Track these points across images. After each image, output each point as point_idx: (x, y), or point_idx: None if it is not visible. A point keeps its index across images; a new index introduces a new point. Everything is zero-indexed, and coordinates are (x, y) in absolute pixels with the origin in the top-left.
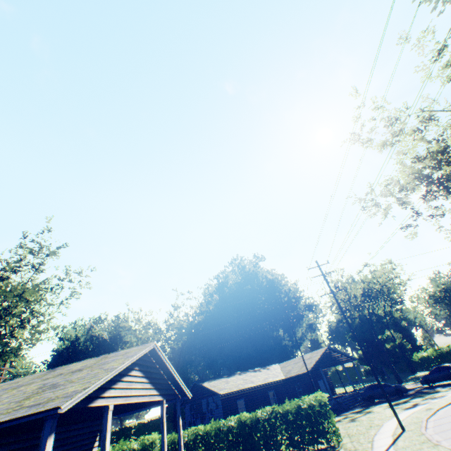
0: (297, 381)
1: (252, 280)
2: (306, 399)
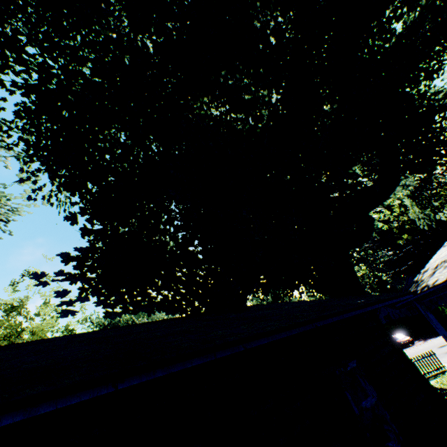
0: None
1: None
2: None
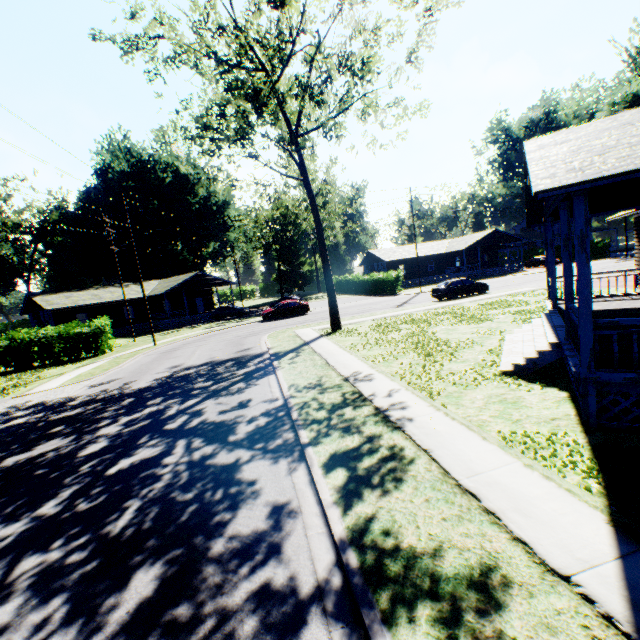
0: (168, 299)
1: (148, 172)
2: (92, 323)
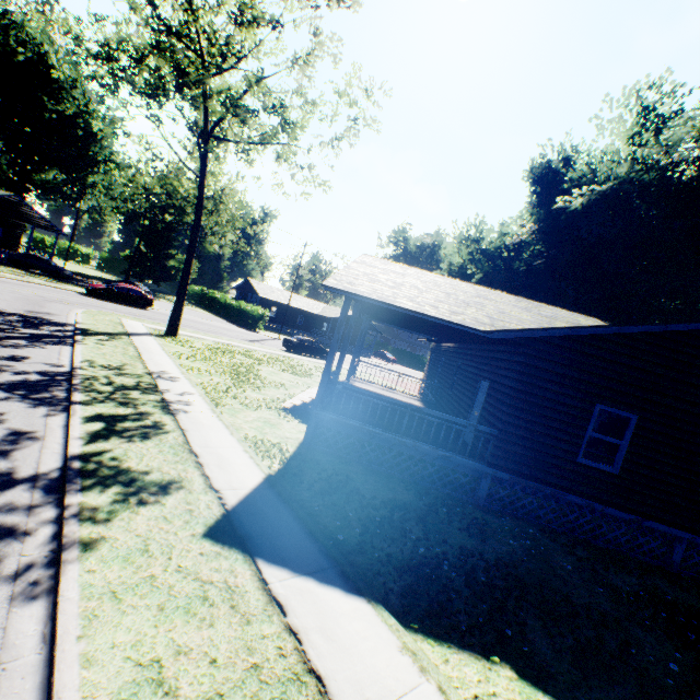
0: None
1: None
2: None
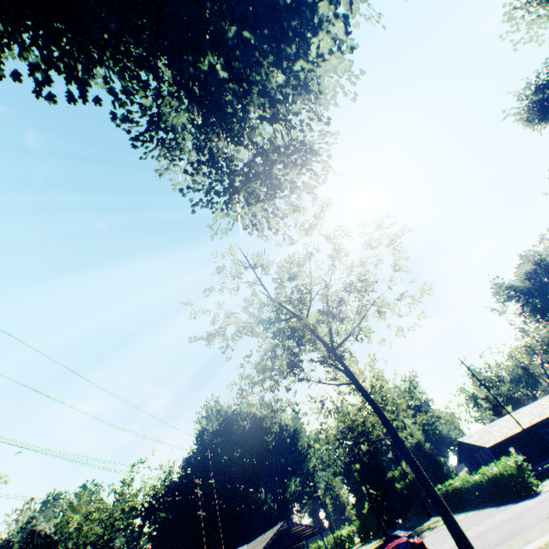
0: None
1: (232, 424)
2: None
